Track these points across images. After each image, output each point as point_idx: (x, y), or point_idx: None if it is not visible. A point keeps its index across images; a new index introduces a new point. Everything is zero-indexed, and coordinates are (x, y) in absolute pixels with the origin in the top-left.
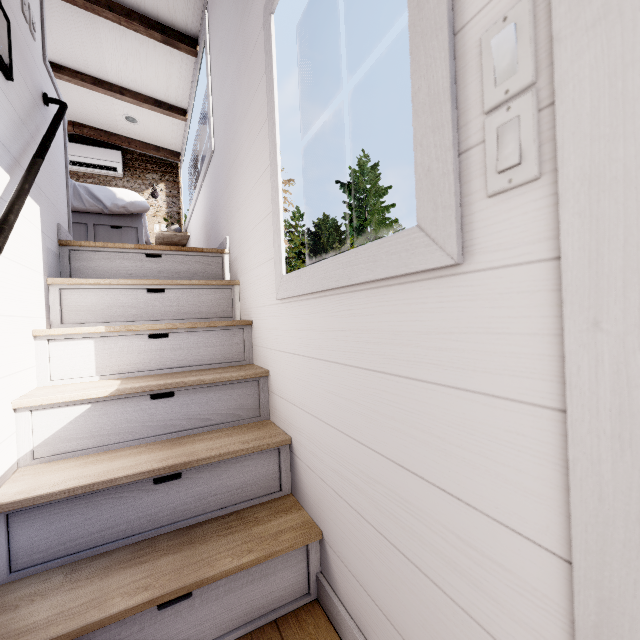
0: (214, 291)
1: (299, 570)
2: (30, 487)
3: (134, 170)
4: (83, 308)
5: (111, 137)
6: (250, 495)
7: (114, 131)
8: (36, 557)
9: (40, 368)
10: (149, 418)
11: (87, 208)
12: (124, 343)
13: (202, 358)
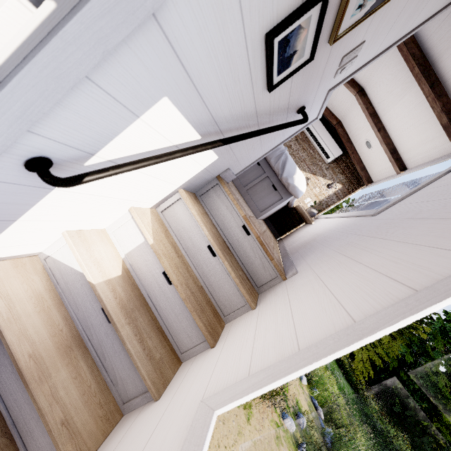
0: (236, 291)
1: None
2: None
3: (337, 166)
4: (176, 216)
5: (348, 142)
6: (29, 445)
7: (353, 141)
8: None
9: (115, 223)
10: (90, 313)
11: (274, 167)
12: (152, 259)
13: (167, 317)
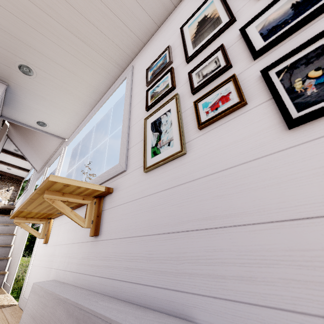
0: (10, 226)
1: (1, 280)
2: None
3: (3, 181)
4: None
5: None
6: None
7: (1, 170)
8: None
9: None
10: None
11: None
12: None
13: None
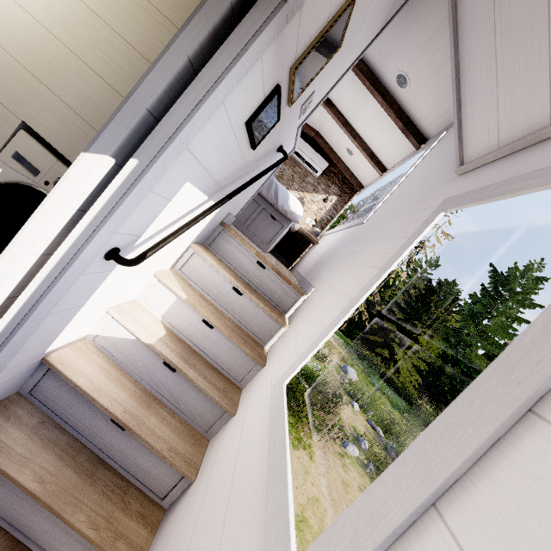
0: (269, 319)
1: None
2: (70, 362)
3: (327, 178)
4: (195, 270)
5: (331, 152)
6: (145, 481)
7: (335, 150)
8: (42, 397)
9: (144, 291)
10: (153, 371)
11: (267, 197)
12: (189, 312)
13: (218, 357)
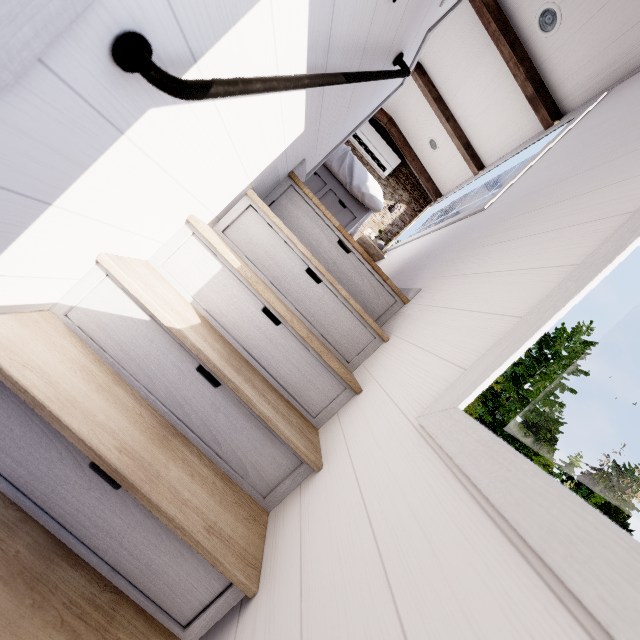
0: (358, 324)
1: None
2: (10, 341)
3: (396, 180)
4: (249, 235)
5: (405, 146)
6: (152, 591)
7: (412, 144)
8: None
9: (165, 248)
10: (176, 383)
11: (338, 173)
12: (240, 293)
13: (282, 374)
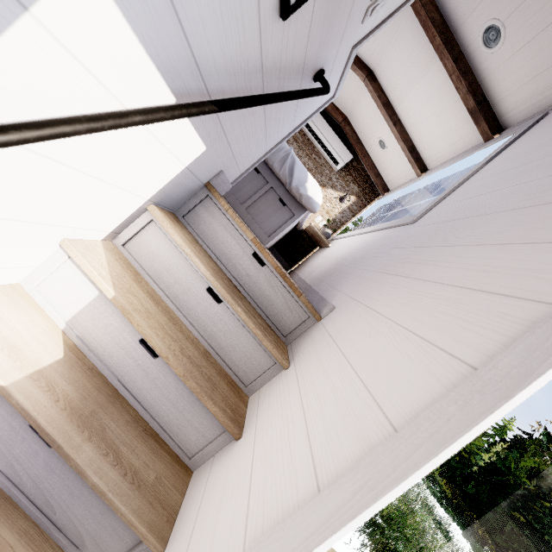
0: (258, 347)
1: None
2: None
3: (348, 174)
4: (150, 250)
5: (358, 144)
6: None
7: (364, 142)
8: None
9: (38, 271)
10: (7, 439)
11: (279, 173)
12: (117, 322)
13: (158, 409)
